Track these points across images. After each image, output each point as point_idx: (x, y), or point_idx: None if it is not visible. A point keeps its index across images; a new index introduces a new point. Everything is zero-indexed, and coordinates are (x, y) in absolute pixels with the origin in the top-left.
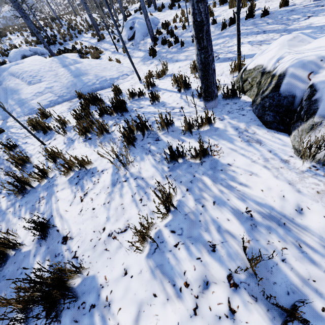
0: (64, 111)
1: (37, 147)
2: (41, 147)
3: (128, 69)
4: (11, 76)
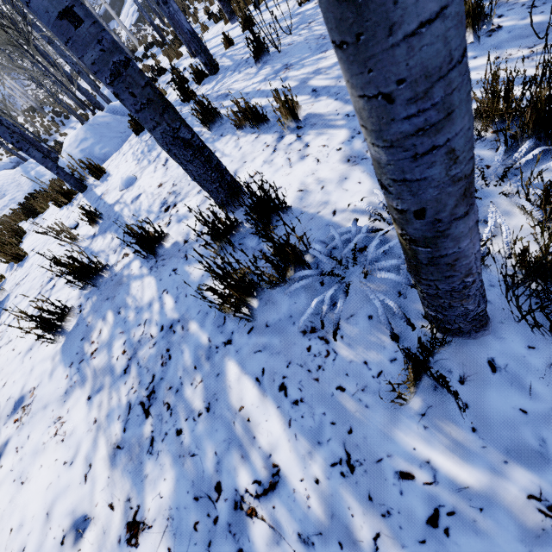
0: None
1: None
2: None
3: None
4: None
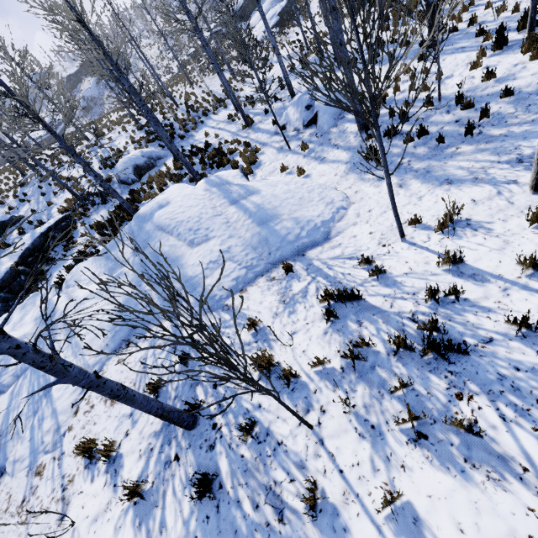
0: (281, 312)
1: (297, 429)
2: (307, 434)
3: (339, 195)
4: (160, 233)
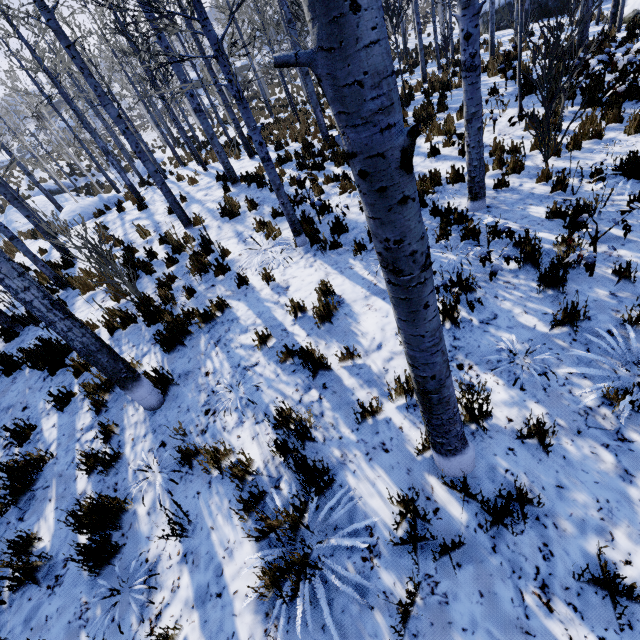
0: None
1: None
2: None
3: None
4: (15, 212)
